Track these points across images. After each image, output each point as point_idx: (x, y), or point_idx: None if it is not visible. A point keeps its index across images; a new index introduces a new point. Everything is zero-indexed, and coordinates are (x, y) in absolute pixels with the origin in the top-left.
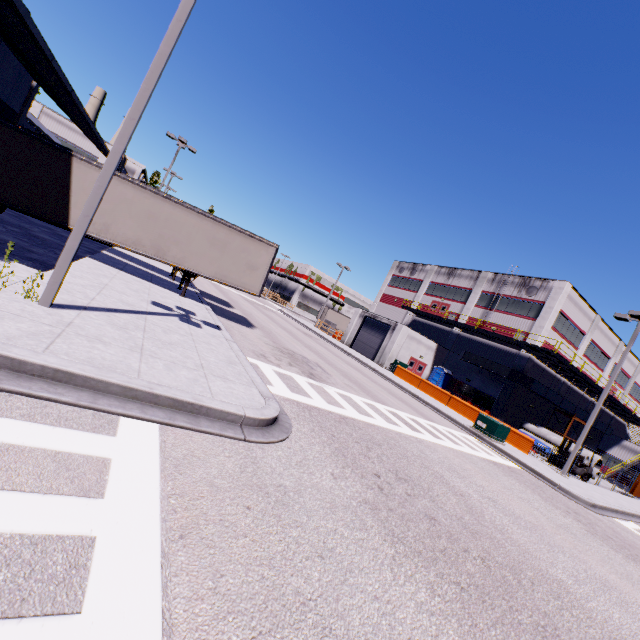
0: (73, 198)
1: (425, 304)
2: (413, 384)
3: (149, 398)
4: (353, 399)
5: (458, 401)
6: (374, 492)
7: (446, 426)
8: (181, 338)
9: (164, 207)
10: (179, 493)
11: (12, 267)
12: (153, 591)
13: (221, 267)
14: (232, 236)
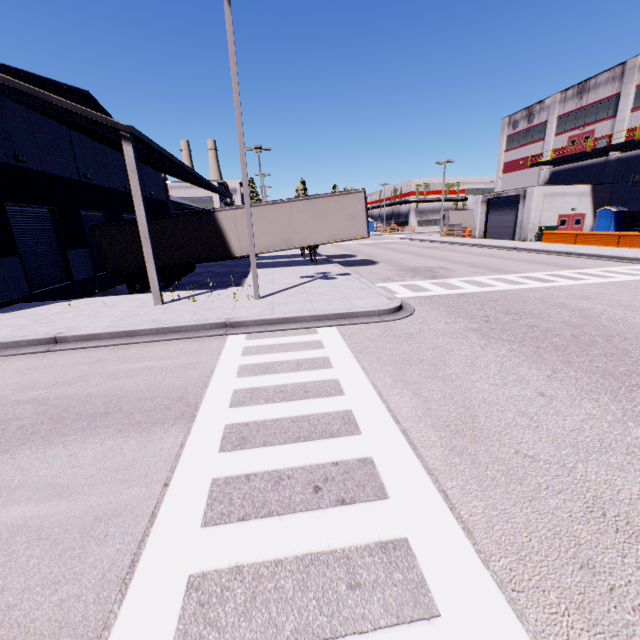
0: (228, 238)
1: (557, 148)
2: (568, 243)
3: (324, 318)
4: (476, 280)
5: (630, 236)
6: (479, 324)
7: (603, 267)
8: (327, 289)
9: (275, 211)
10: (354, 343)
11: (231, 290)
12: (354, 363)
13: (331, 231)
14: (327, 203)
